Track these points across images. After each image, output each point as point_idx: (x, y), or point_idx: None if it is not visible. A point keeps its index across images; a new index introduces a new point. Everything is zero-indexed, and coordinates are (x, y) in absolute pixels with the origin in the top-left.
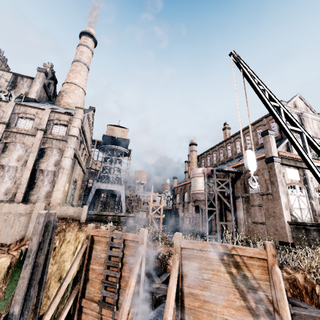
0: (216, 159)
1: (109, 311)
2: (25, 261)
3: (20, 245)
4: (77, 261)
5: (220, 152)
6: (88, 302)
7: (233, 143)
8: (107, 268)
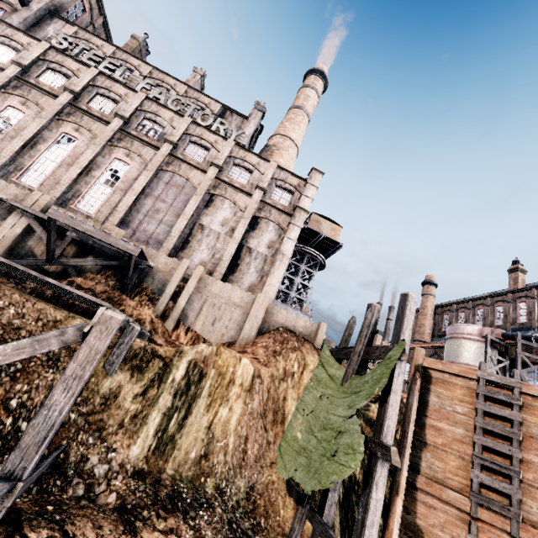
0: (484, 321)
1: (499, 518)
2: (397, 366)
3: (236, 350)
4: (416, 402)
5: (495, 309)
6: (434, 484)
7: (536, 300)
8: (481, 434)
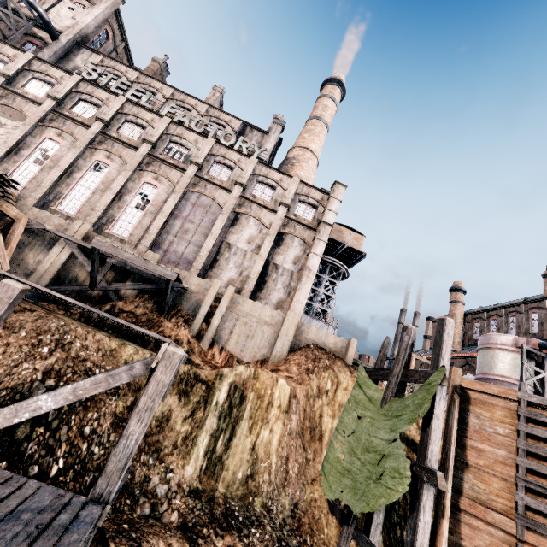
0: (518, 329)
1: (546, 541)
2: (438, 391)
3: (270, 368)
4: (456, 423)
5: (530, 316)
6: (478, 506)
7: None
8: (524, 456)
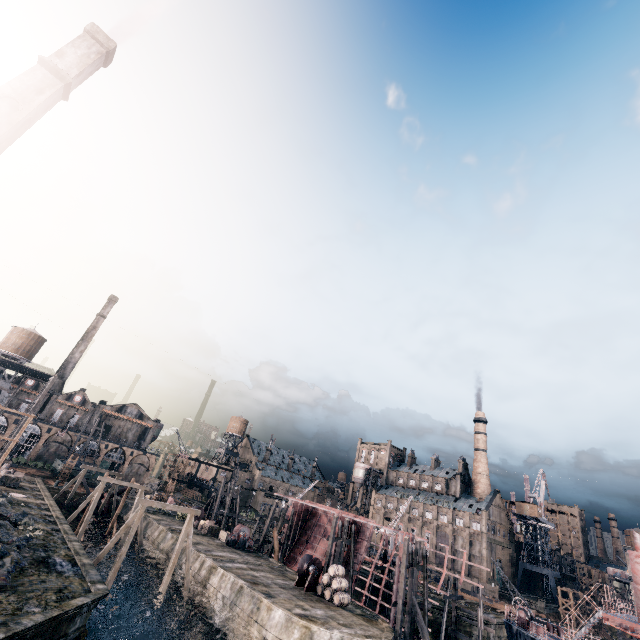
0: None
1: None
2: None
3: None
4: None
5: None
6: None
7: None
8: None
